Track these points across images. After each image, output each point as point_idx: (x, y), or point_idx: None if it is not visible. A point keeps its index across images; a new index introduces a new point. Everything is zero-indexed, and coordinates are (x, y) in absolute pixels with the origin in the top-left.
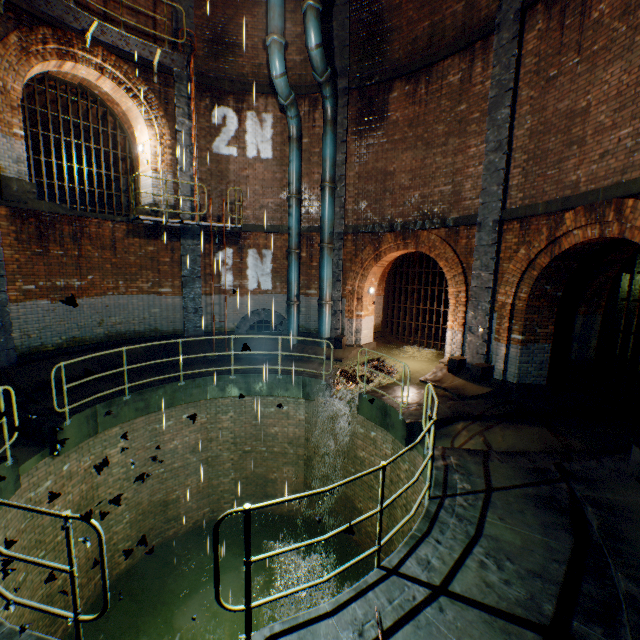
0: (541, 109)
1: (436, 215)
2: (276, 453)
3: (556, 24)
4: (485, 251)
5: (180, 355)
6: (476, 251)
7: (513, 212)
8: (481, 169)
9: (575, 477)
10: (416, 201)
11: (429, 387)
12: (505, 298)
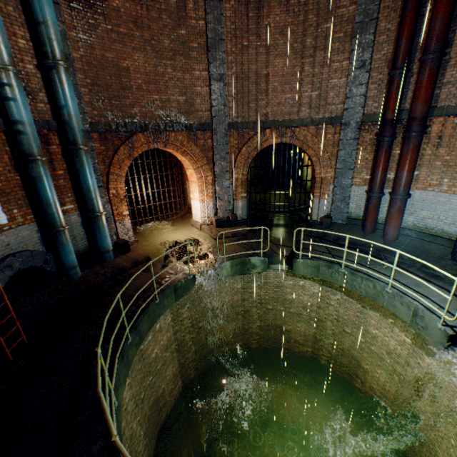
0: (242, 64)
1: (177, 120)
2: (160, 369)
3: (244, 11)
4: (222, 149)
5: (105, 371)
6: (216, 149)
7: (235, 125)
8: (207, 90)
9: (322, 236)
10: (157, 105)
11: (302, 229)
12: (238, 176)
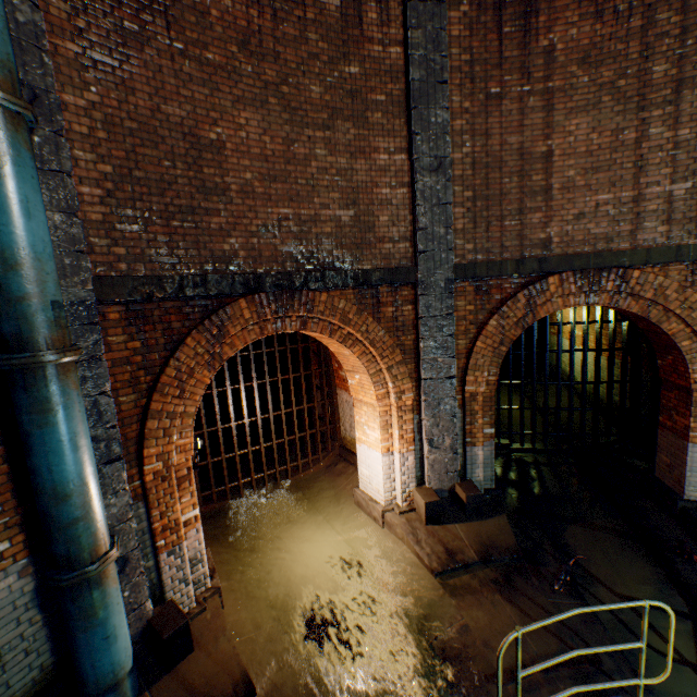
0: (485, 133)
1: (335, 262)
2: None
3: (491, 22)
4: (440, 325)
5: None
6: (425, 325)
7: (469, 269)
8: (404, 194)
9: None
10: (289, 228)
11: None
12: (477, 387)
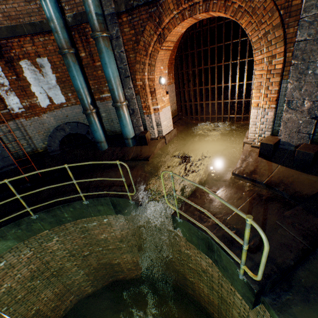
0: None
1: None
2: (112, 249)
3: None
4: None
5: None
6: None
7: None
8: None
9: None
10: None
11: None
12: None
